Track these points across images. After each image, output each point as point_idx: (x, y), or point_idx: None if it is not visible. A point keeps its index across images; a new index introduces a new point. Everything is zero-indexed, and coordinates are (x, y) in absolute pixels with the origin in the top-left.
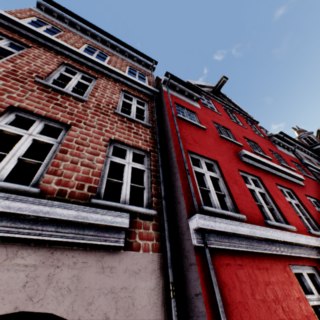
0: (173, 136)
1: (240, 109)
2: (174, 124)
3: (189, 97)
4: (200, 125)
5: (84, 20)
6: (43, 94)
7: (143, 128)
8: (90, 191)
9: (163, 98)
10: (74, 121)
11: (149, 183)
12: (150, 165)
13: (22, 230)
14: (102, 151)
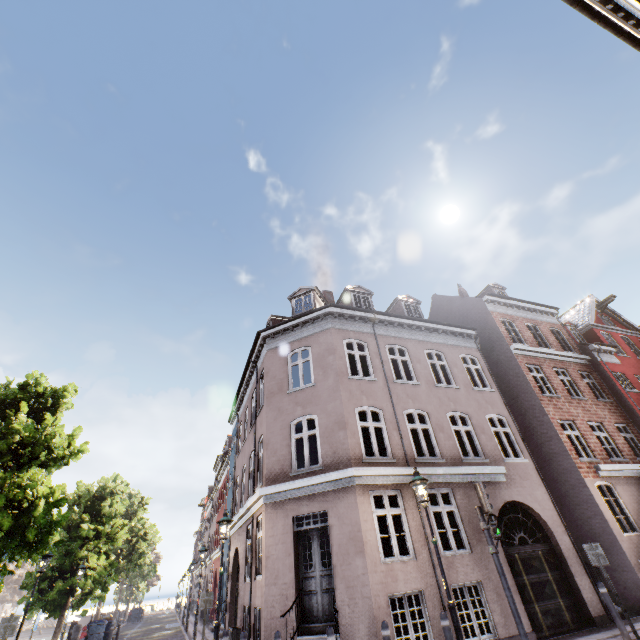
0: (638, 413)
1: (628, 324)
2: (632, 401)
3: (608, 353)
4: (638, 392)
5: (512, 299)
6: (580, 406)
7: (611, 405)
8: (633, 455)
9: (605, 371)
10: (599, 418)
11: (639, 444)
12: (632, 433)
13: (639, 473)
14: (619, 433)
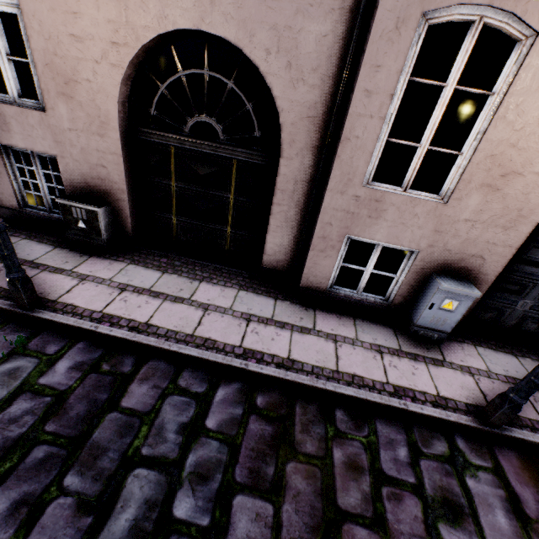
0: None
1: None
2: None
3: None
4: None
5: None
6: None
7: None
8: None
9: None
10: None
11: None
12: None
13: None
14: None
